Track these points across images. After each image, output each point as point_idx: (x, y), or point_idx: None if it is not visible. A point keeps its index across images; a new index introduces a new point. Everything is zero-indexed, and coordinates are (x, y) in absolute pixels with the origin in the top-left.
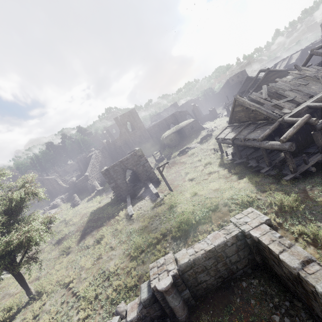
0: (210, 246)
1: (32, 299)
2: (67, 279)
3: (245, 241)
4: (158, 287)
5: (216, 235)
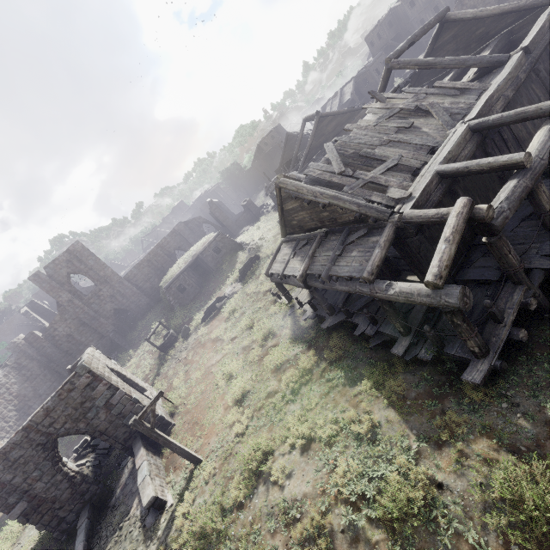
0: None
1: None
2: None
3: None
4: None
5: None
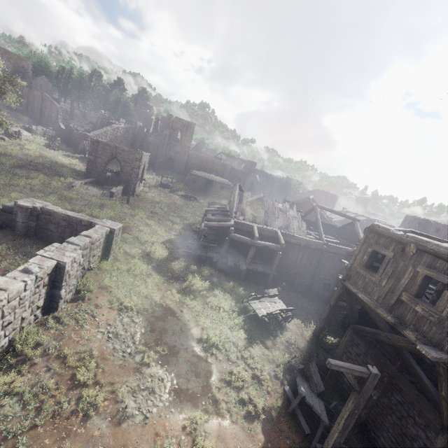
0: (72, 215)
1: None
2: None
3: None
4: (19, 202)
5: (84, 216)
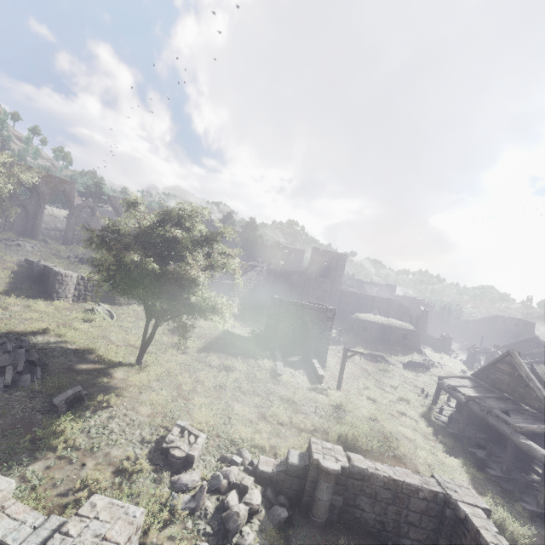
0: (398, 477)
1: (138, 365)
2: (180, 378)
3: (441, 510)
4: (323, 463)
5: (408, 473)
